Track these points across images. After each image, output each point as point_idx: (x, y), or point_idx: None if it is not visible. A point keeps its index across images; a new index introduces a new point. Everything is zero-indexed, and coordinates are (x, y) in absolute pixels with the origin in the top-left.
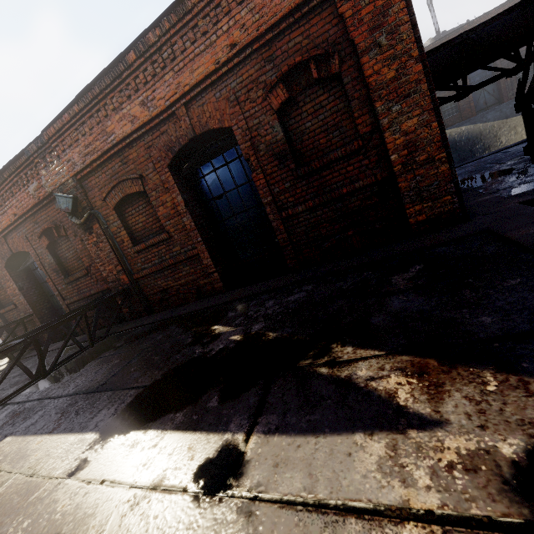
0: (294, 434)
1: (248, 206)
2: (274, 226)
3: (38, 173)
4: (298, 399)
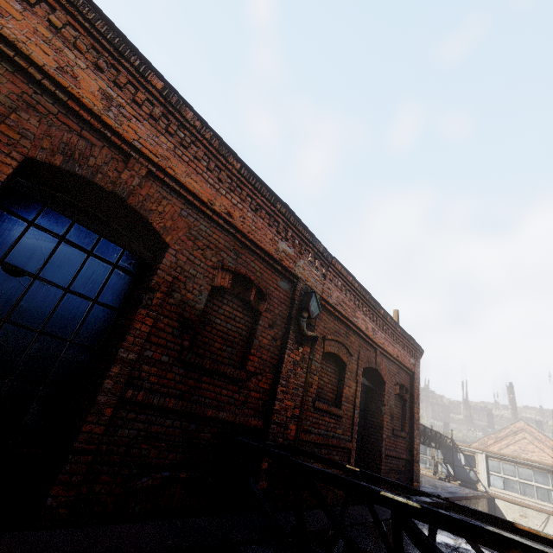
0: None
1: None
2: (383, 457)
3: (301, 253)
4: None
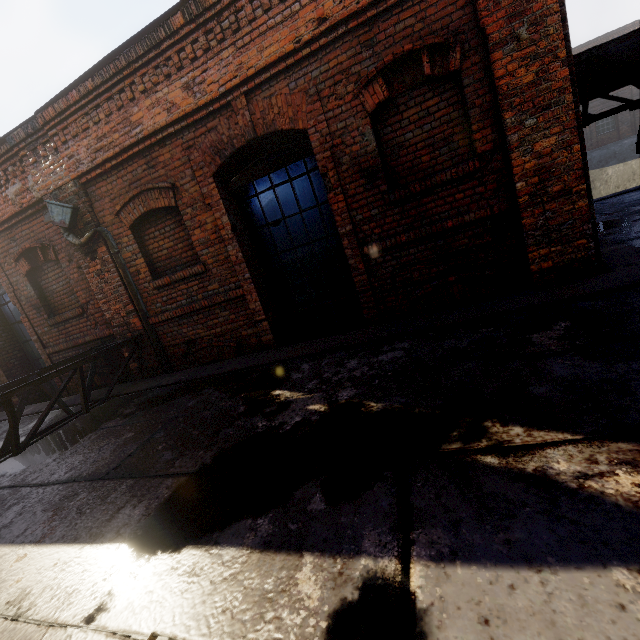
0: (492, 564)
1: (313, 237)
2: (352, 264)
3: (24, 171)
4: (468, 503)
